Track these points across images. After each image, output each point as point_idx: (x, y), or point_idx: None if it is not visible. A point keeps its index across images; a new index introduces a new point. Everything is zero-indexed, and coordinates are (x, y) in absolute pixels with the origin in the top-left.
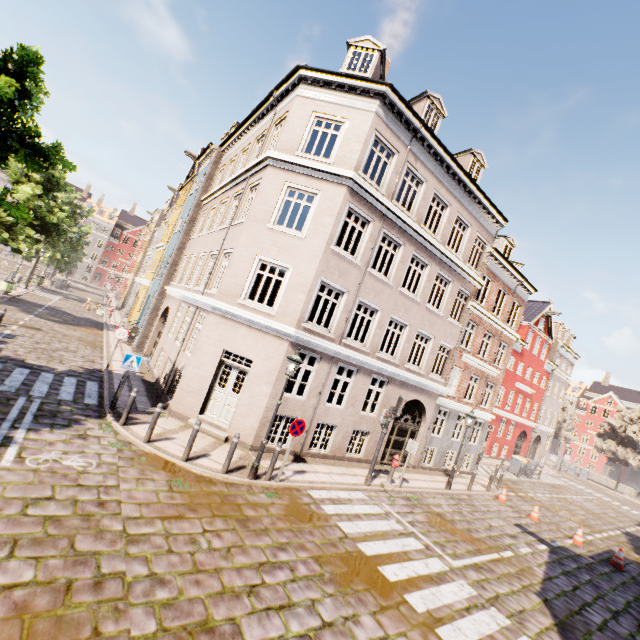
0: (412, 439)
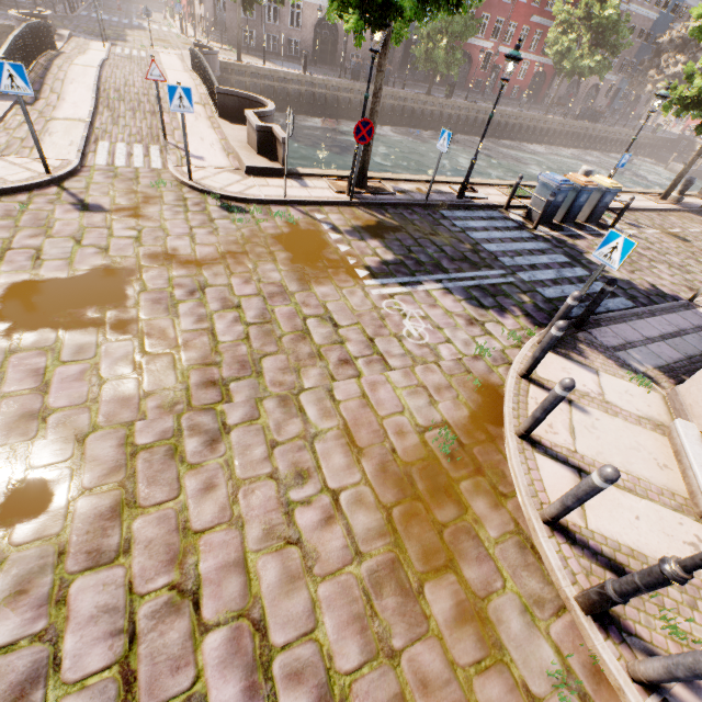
0: None
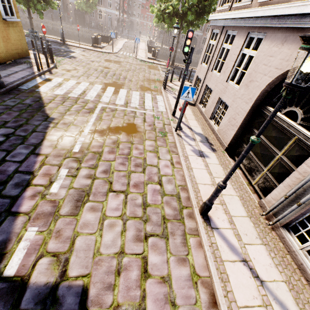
0: (294, 164)
